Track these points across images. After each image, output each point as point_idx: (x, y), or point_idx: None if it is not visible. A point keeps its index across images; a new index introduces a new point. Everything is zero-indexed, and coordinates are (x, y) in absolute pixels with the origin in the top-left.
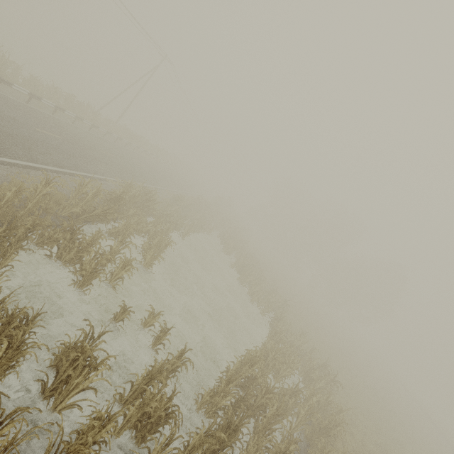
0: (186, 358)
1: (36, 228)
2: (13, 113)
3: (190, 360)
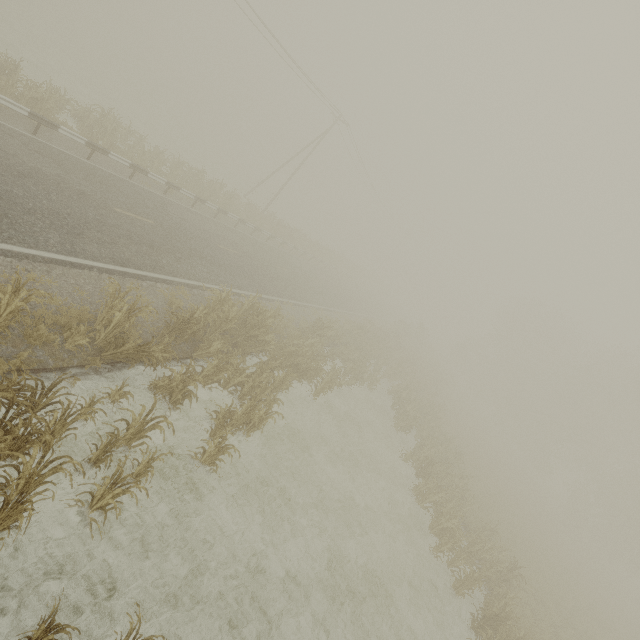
0: None
1: None
2: (88, 187)
3: None
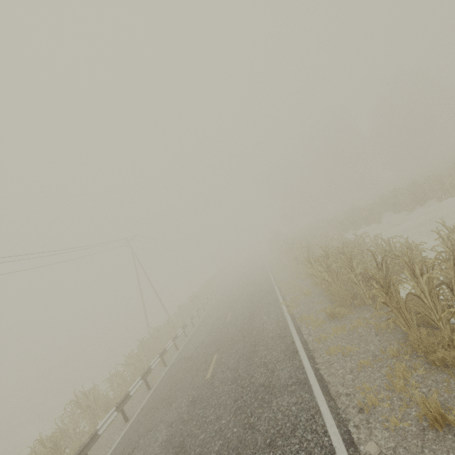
0: None
1: None
2: (180, 402)
3: None
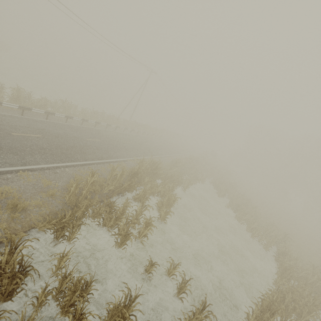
0: (208, 311)
1: (88, 208)
2: (74, 134)
3: (212, 314)
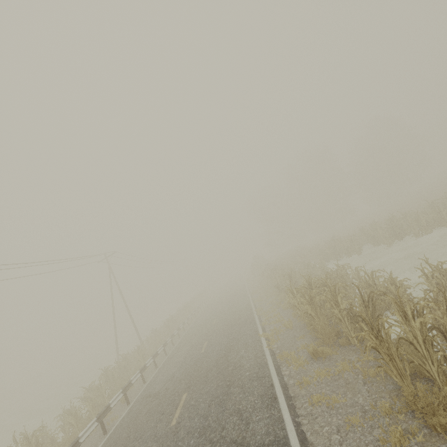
0: None
1: None
2: None
3: None
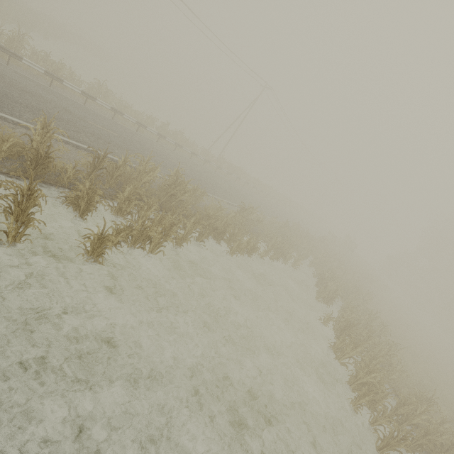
0: None
1: None
2: (73, 109)
3: None
